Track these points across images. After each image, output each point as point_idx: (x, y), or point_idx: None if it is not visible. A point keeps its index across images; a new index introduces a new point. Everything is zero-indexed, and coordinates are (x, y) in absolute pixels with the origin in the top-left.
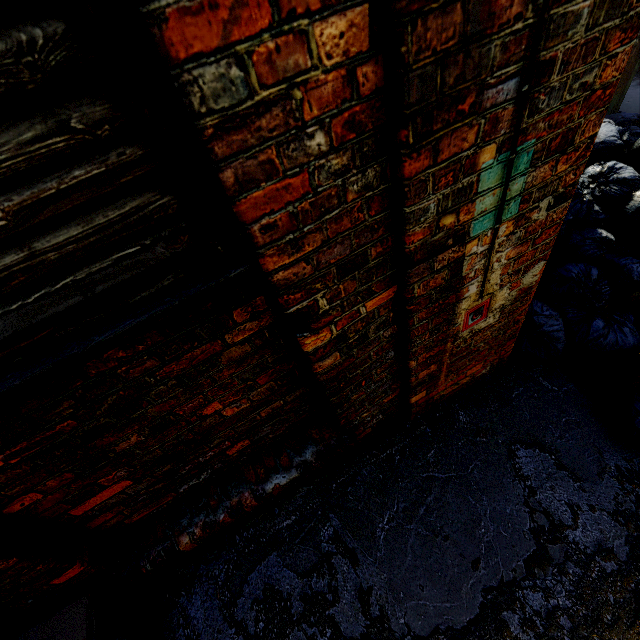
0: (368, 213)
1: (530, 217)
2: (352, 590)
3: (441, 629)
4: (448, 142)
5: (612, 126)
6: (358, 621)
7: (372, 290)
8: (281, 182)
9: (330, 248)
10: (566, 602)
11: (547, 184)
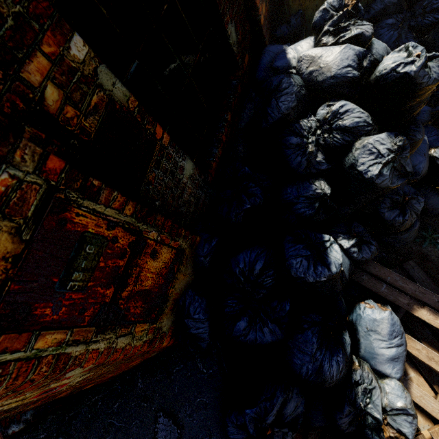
0: None
1: None
2: None
3: None
4: None
5: (351, 49)
6: None
7: None
8: None
9: None
10: None
11: None
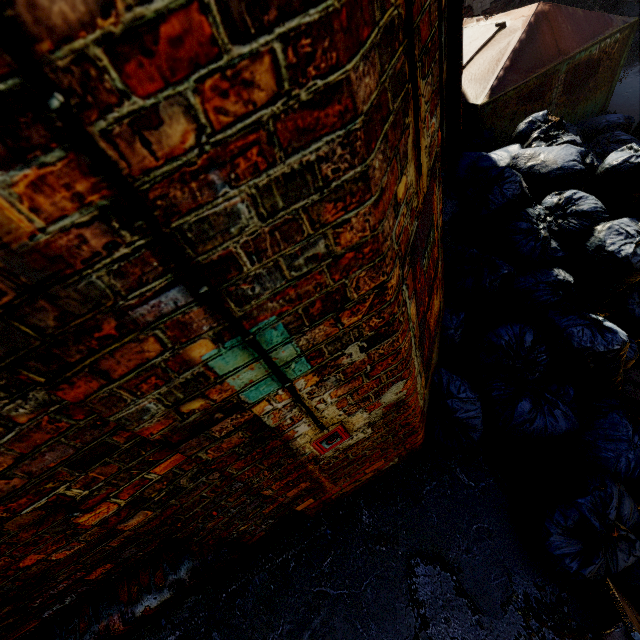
0: (73, 418)
1: (339, 363)
2: None
3: None
4: (114, 361)
5: (573, 148)
6: None
7: (151, 460)
8: None
9: (36, 458)
10: None
11: (340, 336)
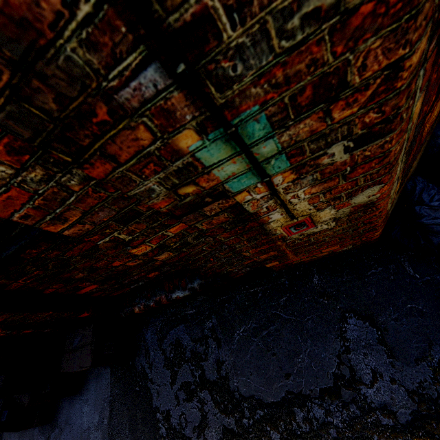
0: (107, 191)
1: (319, 163)
2: (214, 358)
3: (255, 398)
4: (117, 147)
5: None
6: (213, 374)
7: (166, 224)
8: (1, 197)
9: (94, 214)
10: (339, 424)
11: (326, 133)
